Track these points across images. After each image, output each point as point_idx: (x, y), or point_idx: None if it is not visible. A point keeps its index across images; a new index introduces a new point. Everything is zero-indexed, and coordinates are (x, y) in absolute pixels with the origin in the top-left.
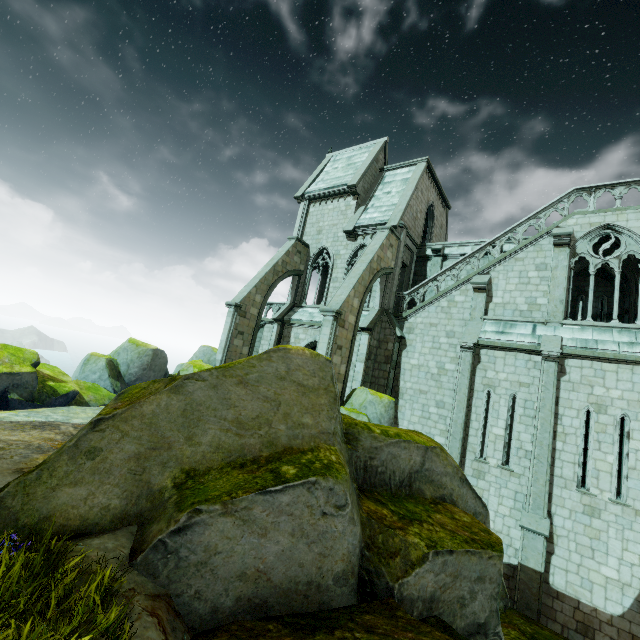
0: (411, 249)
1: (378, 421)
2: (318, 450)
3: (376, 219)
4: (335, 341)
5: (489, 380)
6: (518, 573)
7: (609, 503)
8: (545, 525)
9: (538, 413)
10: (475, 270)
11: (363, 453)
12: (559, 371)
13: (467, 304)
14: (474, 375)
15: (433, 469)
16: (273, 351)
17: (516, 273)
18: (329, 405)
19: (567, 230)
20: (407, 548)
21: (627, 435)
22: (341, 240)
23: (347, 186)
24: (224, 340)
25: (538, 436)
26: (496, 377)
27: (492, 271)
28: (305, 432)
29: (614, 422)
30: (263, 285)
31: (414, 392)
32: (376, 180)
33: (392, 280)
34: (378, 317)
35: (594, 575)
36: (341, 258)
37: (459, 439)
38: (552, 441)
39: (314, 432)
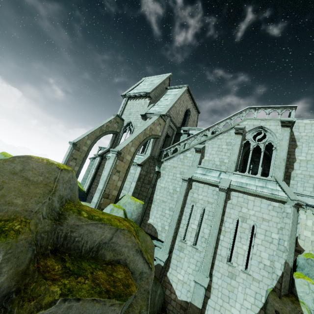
0: (173, 128)
1: (131, 214)
2: (11, 221)
3: (156, 110)
4: (115, 167)
5: (194, 198)
6: (188, 308)
7: (241, 272)
8: (206, 281)
9: (213, 218)
10: (198, 141)
11: (66, 227)
12: (227, 197)
13: (192, 158)
14: (187, 195)
15: (117, 242)
16: (18, 157)
17: (217, 145)
18: (43, 194)
19: (241, 126)
20: (45, 295)
21: (254, 235)
22: (139, 119)
23: (146, 92)
24: (64, 161)
25: (211, 231)
26: (197, 197)
27: (206, 143)
28: (11, 208)
29: (249, 227)
30: (93, 135)
31: (160, 201)
32: (162, 93)
33: (158, 142)
34: (147, 159)
35: (227, 313)
36: (137, 128)
37: (173, 228)
38: (218, 234)
39: (19, 209)
